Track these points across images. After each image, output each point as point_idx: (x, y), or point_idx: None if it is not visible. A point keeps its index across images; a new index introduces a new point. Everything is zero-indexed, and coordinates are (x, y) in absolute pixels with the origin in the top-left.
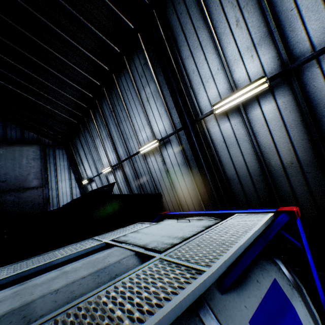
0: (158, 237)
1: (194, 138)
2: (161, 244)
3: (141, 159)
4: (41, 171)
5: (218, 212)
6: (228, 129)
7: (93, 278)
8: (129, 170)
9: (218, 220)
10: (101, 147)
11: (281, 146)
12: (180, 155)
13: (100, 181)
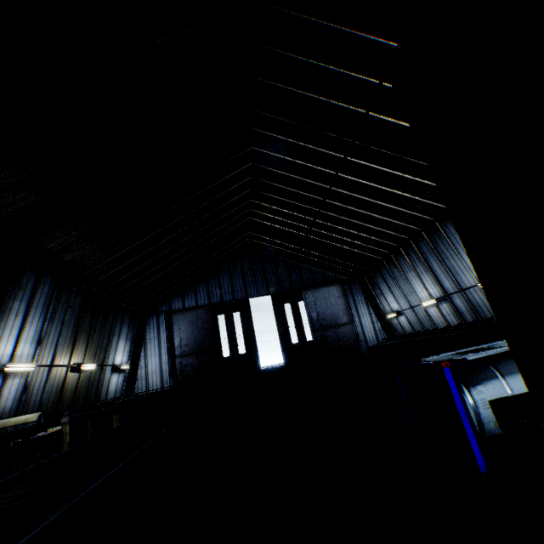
0: None
1: None
2: None
3: (478, 292)
4: (346, 308)
5: None
6: None
7: None
8: (459, 302)
9: None
10: (416, 280)
11: None
12: None
13: (414, 314)
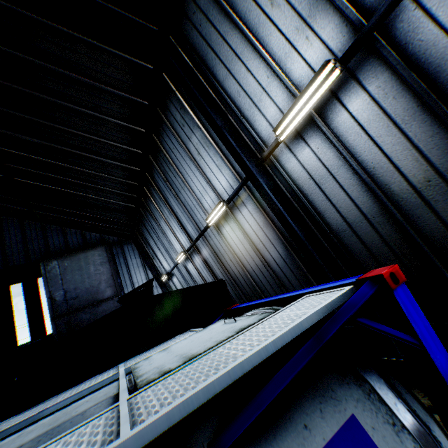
0: (169, 359)
1: (265, 186)
2: (155, 373)
3: (216, 233)
4: (112, 277)
5: (285, 296)
6: (310, 157)
7: (29, 447)
8: (206, 252)
9: (269, 313)
10: (169, 230)
11: (400, 158)
12: (259, 214)
13: (180, 273)
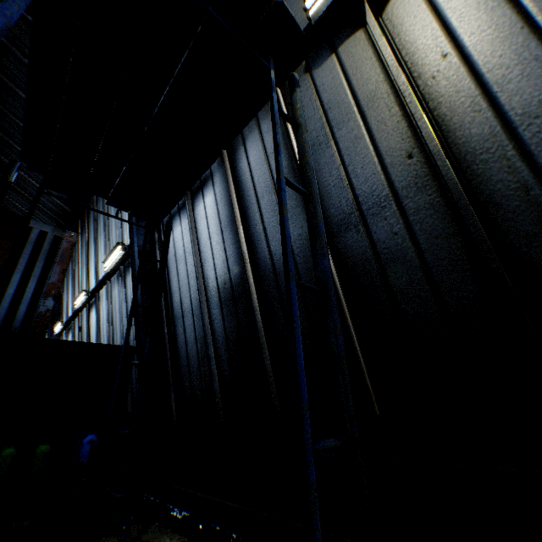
0: None
1: None
2: None
3: None
4: None
5: None
6: None
7: None
8: None
9: None
10: None
11: None
12: None
13: None
